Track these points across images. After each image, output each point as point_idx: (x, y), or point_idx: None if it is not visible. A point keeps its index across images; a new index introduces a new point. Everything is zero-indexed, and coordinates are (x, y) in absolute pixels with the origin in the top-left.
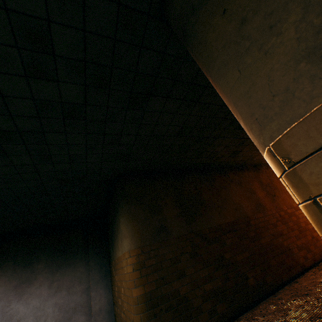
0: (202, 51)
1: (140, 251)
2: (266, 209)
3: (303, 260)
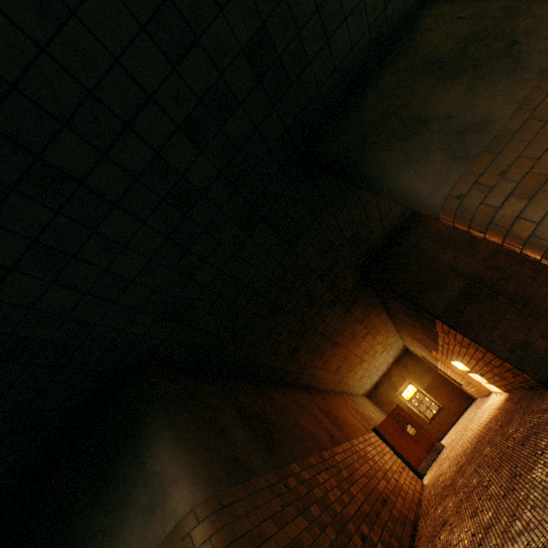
0: (373, 167)
1: (217, 503)
2: (341, 441)
3: (406, 511)
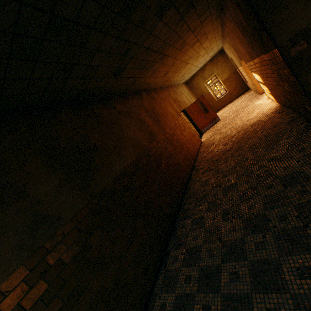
0: None
1: None
2: (157, 135)
3: (187, 169)
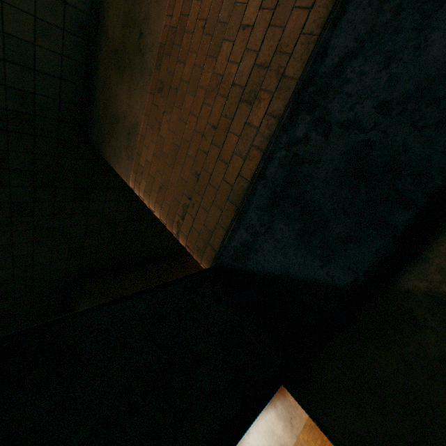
0: (108, 159)
1: None
2: None
3: None
